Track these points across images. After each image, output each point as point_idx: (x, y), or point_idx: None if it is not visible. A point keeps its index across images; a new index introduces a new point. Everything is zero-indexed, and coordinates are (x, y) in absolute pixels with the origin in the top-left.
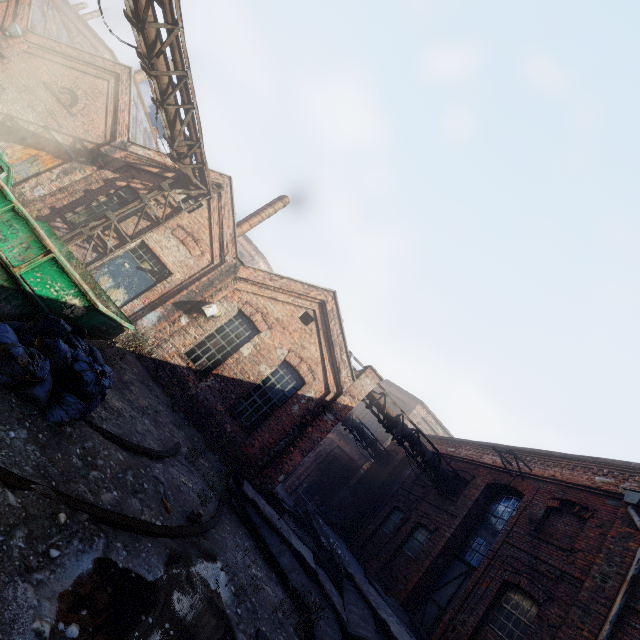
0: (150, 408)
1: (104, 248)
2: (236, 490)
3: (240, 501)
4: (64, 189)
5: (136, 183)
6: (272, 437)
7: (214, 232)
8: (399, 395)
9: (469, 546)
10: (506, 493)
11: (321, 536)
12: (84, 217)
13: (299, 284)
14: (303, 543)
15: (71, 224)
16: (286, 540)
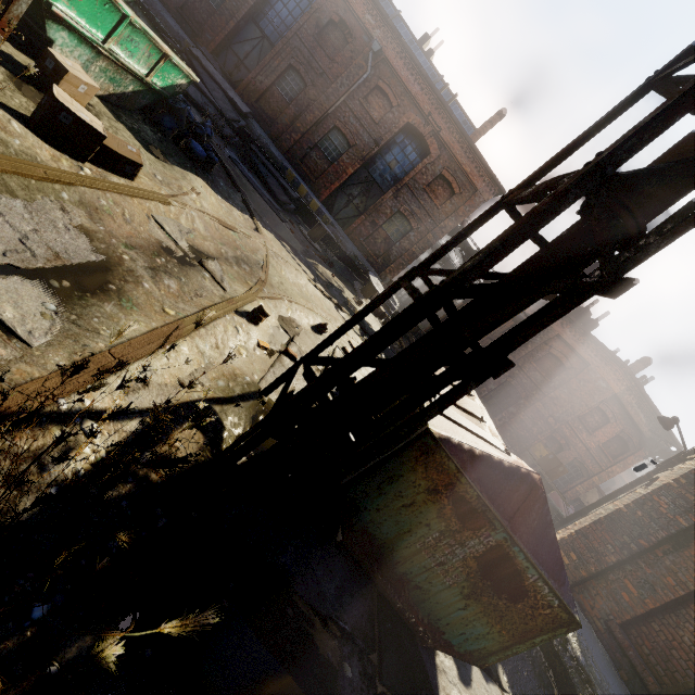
0: None
1: None
2: None
3: None
4: None
5: None
6: None
7: None
8: None
9: (264, 15)
10: None
11: None
12: None
13: None
14: None
15: None
16: None
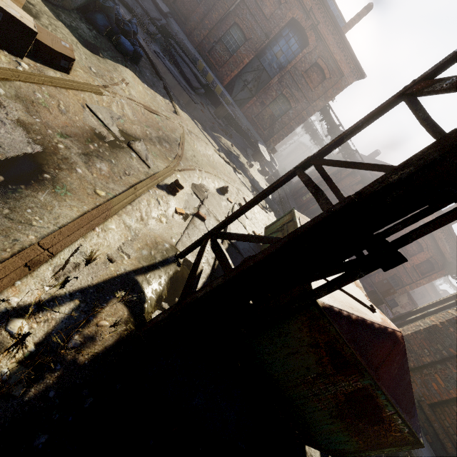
0: None
1: None
2: None
3: None
4: None
5: None
6: None
7: None
8: None
9: None
10: None
11: None
12: None
13: None
14: None
15: None
16: None
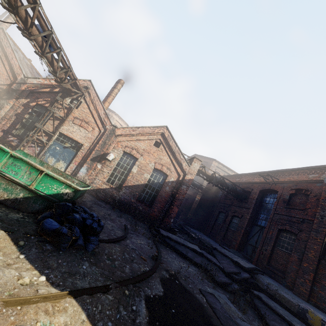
0: (105, 214)
1: (42, 143)
2: (157, 234)
3: (162, 238)
4: (3, 118)
5: (41, 101)
6: (161, 205)
7: (94, 115)
8: (203, 159)
9: (258, 219)
10: (269, 192)
11: (190, 233)
12: (22, 130)
13: (148, 128)
14: (190, 242)
15: (17, 136)
16: (186, 246)
